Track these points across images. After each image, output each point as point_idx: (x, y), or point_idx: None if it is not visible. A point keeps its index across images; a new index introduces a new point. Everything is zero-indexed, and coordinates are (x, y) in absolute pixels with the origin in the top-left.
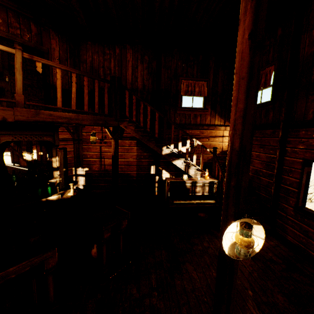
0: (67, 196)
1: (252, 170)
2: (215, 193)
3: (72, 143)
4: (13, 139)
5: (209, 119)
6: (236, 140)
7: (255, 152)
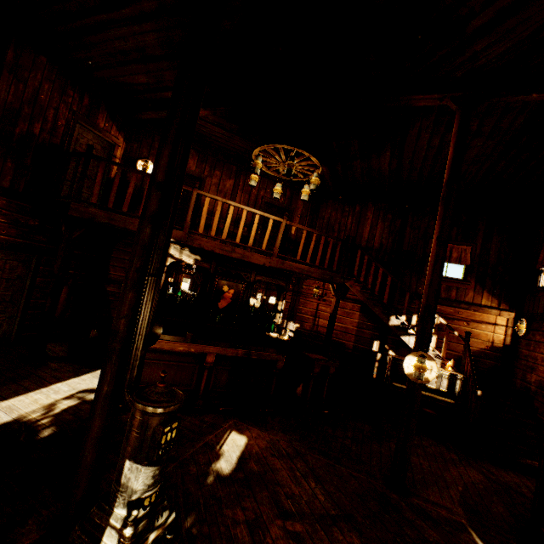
0: (283, 339)
1: (535, 380)
2: (457, 392)
3: (290, 294)
4: (262, 279)
5: (472, 296)
6: (424, 299)
7: (541, 354)
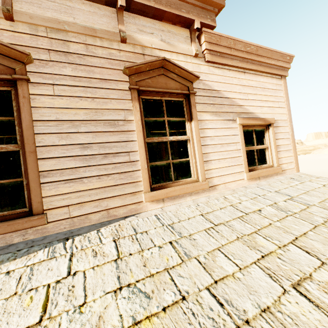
0: None
1: None
2: None
3: None
4: None
5: None
6: None
7: None
